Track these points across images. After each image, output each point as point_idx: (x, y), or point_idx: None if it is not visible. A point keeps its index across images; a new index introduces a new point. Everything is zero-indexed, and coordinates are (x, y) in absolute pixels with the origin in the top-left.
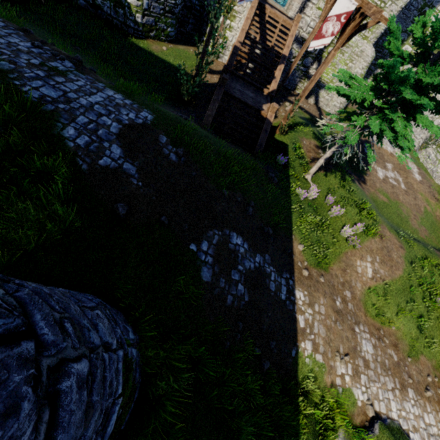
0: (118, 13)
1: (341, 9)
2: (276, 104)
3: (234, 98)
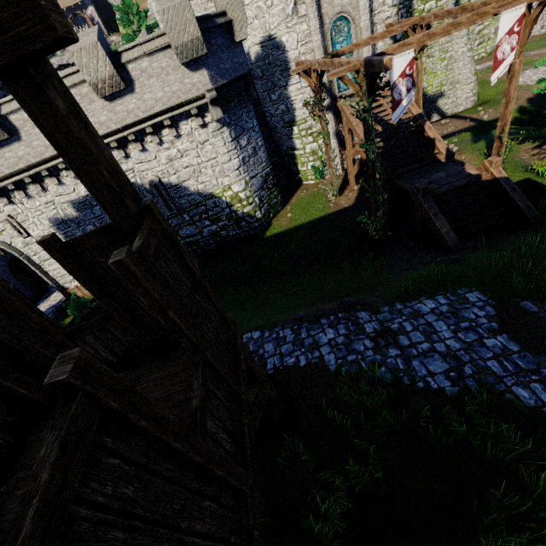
0: (242, 227)
1: (508, 24)
2: (493, 157)
3: (443, 194)
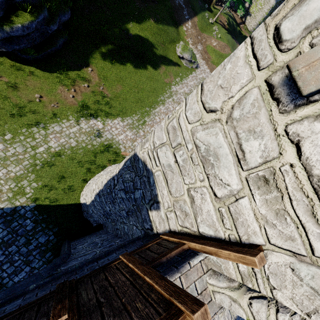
0: None
1: None
2: None
3: None
